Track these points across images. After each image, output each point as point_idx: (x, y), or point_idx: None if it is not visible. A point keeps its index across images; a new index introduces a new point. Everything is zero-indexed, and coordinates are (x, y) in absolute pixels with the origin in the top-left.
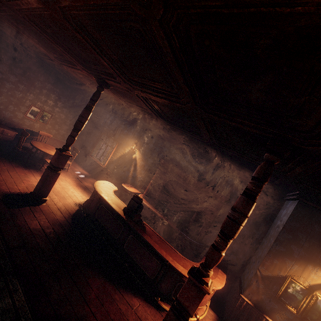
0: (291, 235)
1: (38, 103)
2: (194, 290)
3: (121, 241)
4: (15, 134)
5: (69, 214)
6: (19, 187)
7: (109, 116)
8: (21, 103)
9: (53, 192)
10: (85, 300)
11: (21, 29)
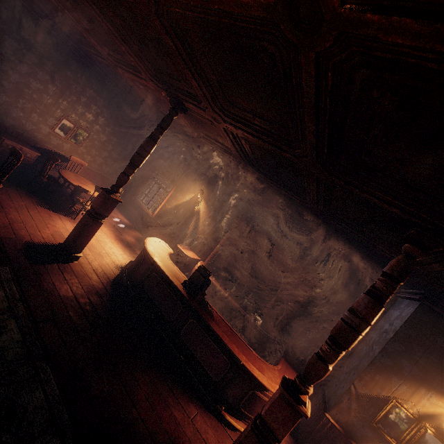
0: (403, 346)
1: (73, 115)
2: (287, 409)
3: (177, 325)
4: (36, 155)
5: (108, 280)
6: (43, 234)
7: (166, 146)
8: (49, 112)
9: (87, 245)
10: (132, 401)
11: (72, 10)
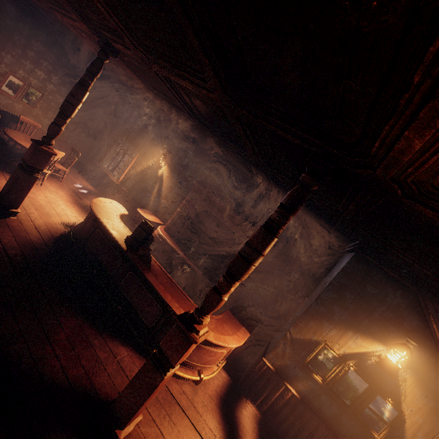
0: (336, 294)
1: (21, 72)
2: (181, 337)
3: (117, 278)
4: None
5: (51, 237)
6: None
7: (131, 110)
8: None
9: (33, 205)
10: (49, 340)
11: None
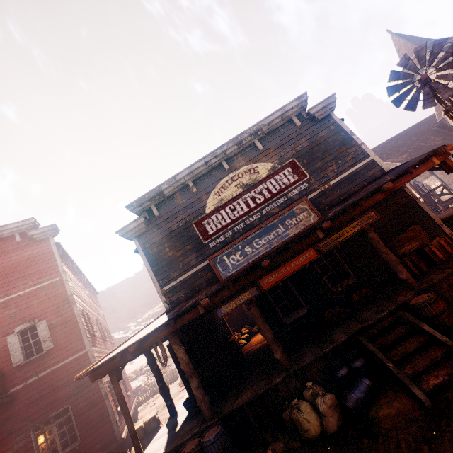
0: None
1: None
2: None
3: None
4: None
5: None
6: None
7: None
8: None
9: None
10: None
11: None
